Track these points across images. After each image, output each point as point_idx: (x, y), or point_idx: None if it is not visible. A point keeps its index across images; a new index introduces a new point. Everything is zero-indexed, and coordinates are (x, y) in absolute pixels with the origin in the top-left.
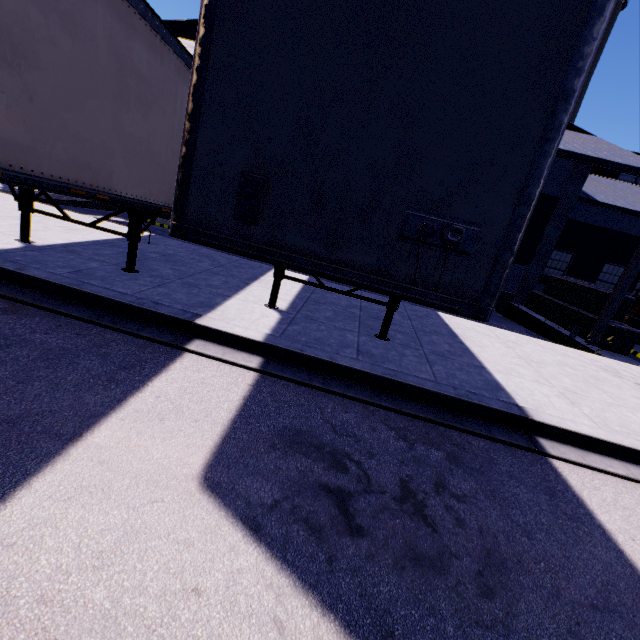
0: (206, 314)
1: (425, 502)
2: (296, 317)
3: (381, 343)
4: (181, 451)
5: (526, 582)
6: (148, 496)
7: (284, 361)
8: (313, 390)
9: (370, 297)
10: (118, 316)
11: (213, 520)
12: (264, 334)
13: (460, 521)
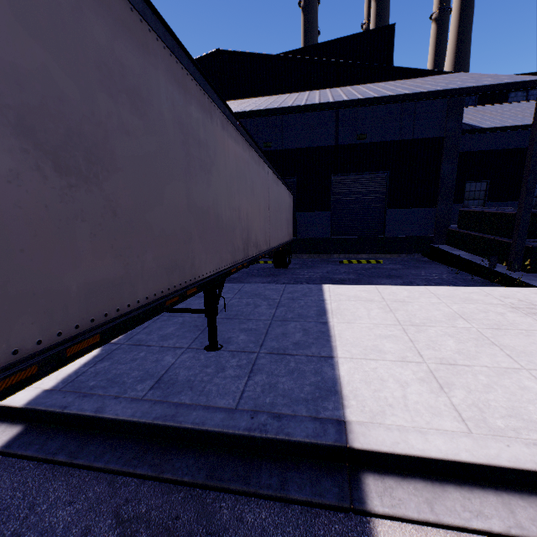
0: None
1: None
2: (119, 347)
3: (205, 357)
4: None
5: None
6: None
7: (50, 424)
8: (55, 468)
9: (249, 289)
10: None
11: None
12: (37, 392)
13: None
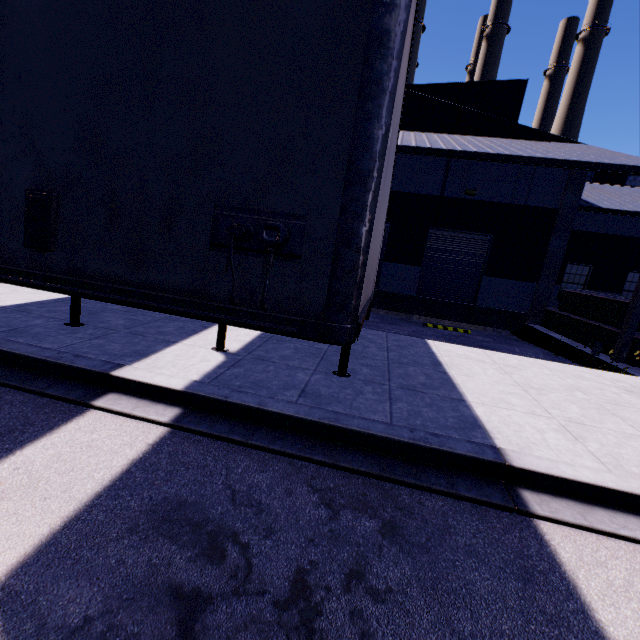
0: (132, 364)
1: (321, 606)
2: (244, 359)
3: (337, 380)
4: None
5: None
6: None
7: (207, 411)
8: (231, 445)
9: None
10: (32, 374)
11: None
12: (189, 381)
13: (366, 637)
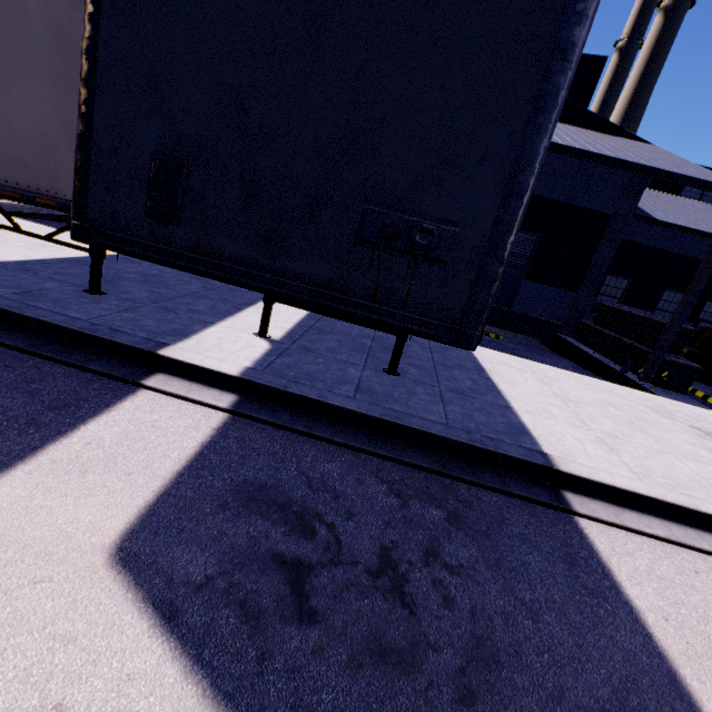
0: (176, 343)
1: (407, 575)
2: (290, 348)
3: (389, 379)
4: (97, 513)
5: (521, 681)
6: (32, 574)
7: (264, 400)
8: (294, 435)
9: None
10: (65, 345)
11: (114, 605)
12: (242, 367)
13: (448, 600)
